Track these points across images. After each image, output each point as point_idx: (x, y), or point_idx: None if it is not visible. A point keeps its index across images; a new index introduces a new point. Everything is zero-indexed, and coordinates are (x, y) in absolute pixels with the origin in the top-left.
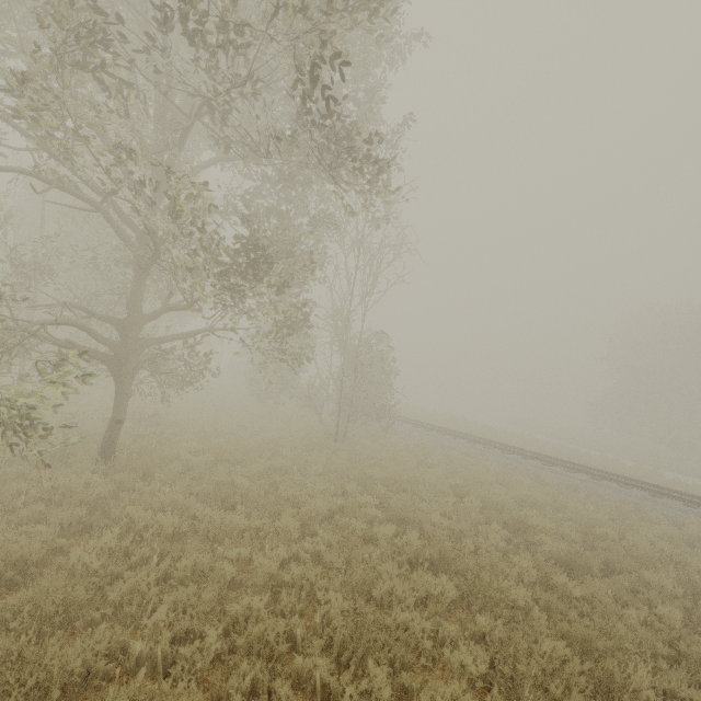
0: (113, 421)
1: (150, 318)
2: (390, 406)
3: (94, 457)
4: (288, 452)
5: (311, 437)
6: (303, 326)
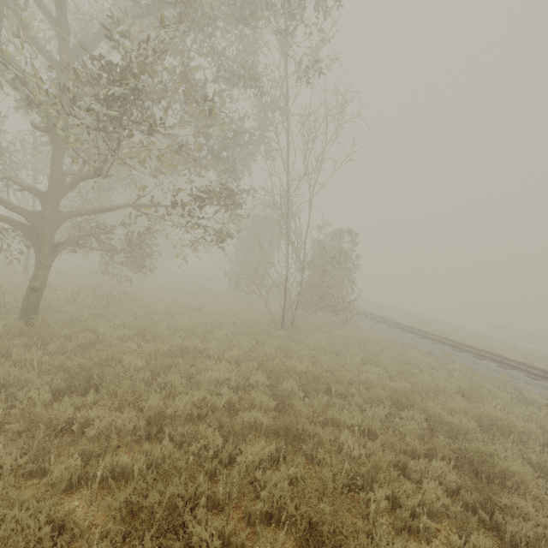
0: (28, 288)
1: (64, 189)
2: (351, 301)
3: (15, 322)
4: (220, 335)
5: (258, 323)
6: (233, 205)
